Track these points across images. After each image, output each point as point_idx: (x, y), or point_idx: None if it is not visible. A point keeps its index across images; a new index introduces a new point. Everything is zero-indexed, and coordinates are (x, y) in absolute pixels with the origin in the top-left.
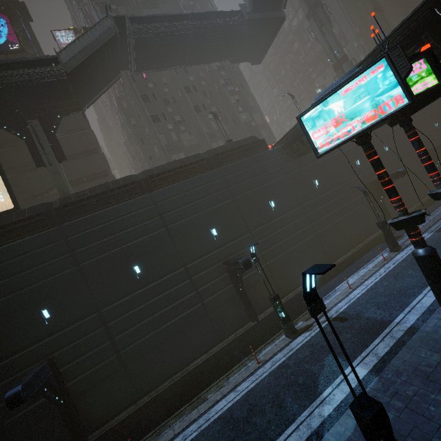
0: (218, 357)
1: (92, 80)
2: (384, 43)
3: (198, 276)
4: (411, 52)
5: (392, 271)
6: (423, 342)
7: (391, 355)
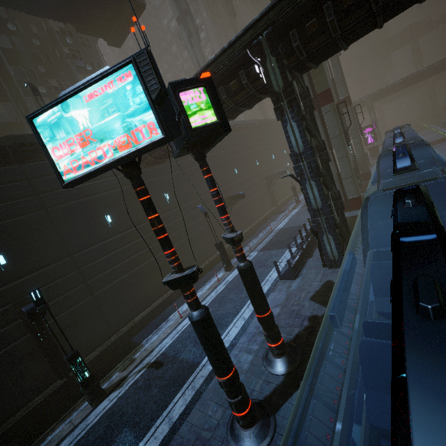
0: None
1: None
2: (211, 66)
3: None
4: (233, 85)
5: (220, 294)
6: (215, 391)
7: (184, 417)
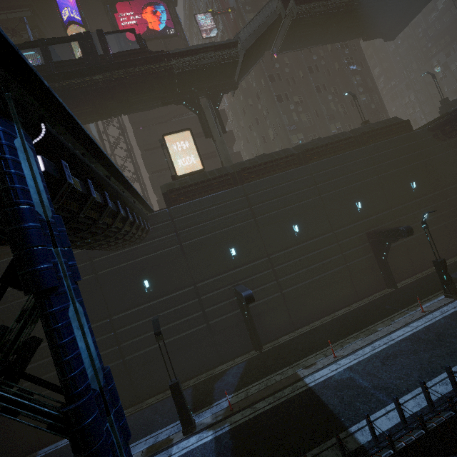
0: (367, 309)
1: (248, 61)
2: None
3: (344, 242)
4: None
5: None
6: None
7: None
